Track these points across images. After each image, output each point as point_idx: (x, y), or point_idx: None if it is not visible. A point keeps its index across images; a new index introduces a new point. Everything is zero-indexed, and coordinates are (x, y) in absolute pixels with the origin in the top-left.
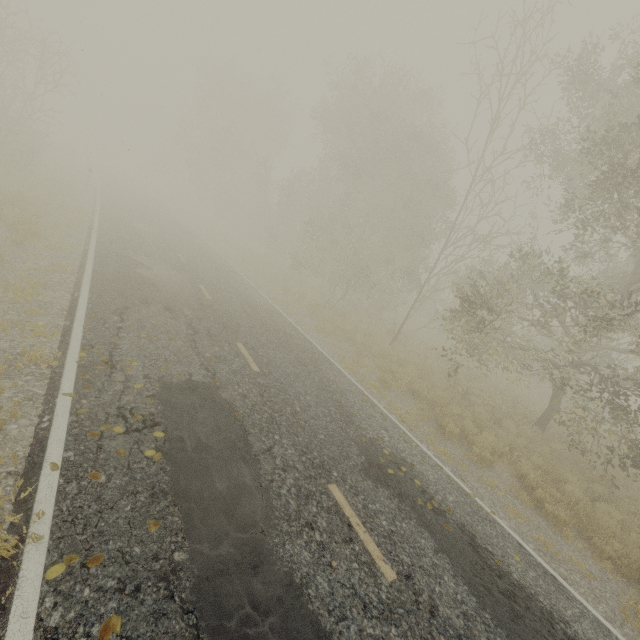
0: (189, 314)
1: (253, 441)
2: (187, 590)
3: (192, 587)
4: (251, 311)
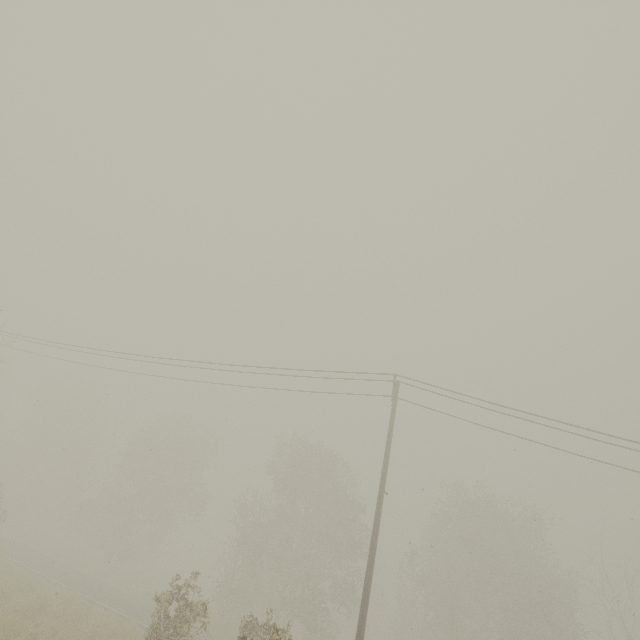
0: None
1: None
2: None
3: None
4: None
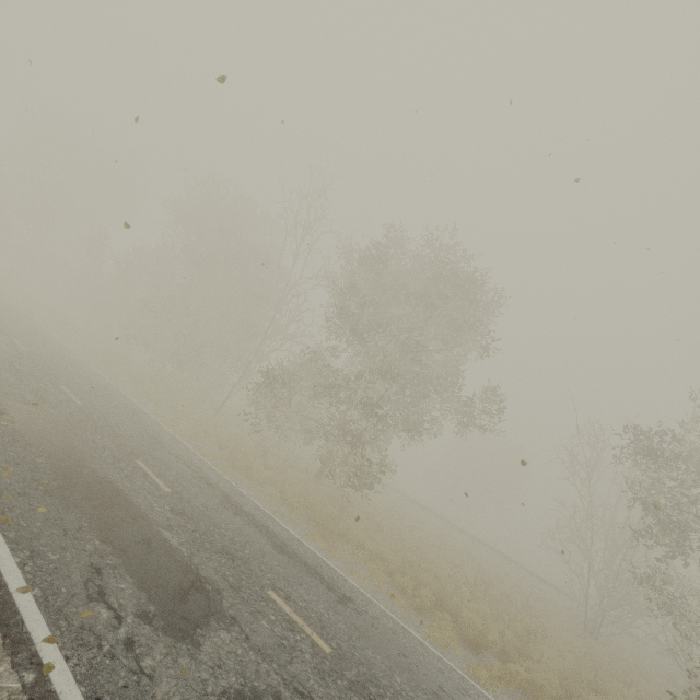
0: (8, 358)
1: (81, 434)
2: (47, 469)
3: (49, 469)
4: (72, 368)
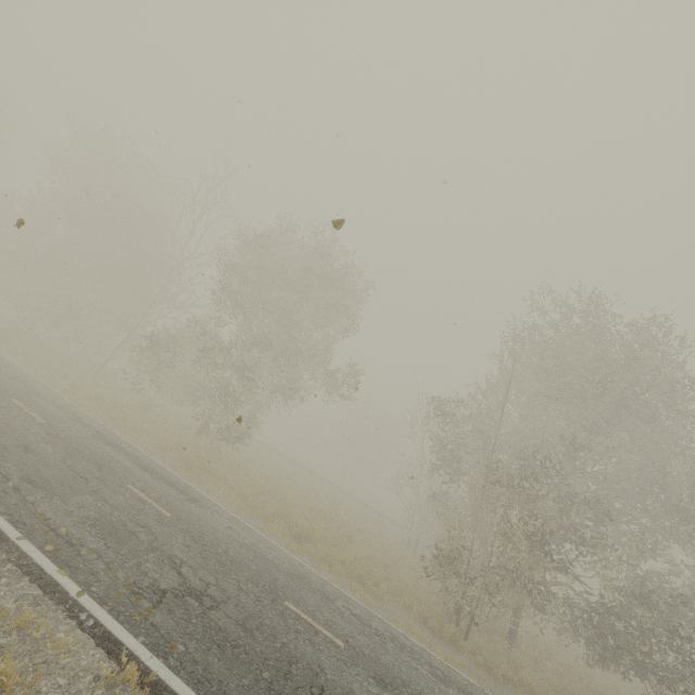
0: None
1: None
2: None
3: None
4: None
